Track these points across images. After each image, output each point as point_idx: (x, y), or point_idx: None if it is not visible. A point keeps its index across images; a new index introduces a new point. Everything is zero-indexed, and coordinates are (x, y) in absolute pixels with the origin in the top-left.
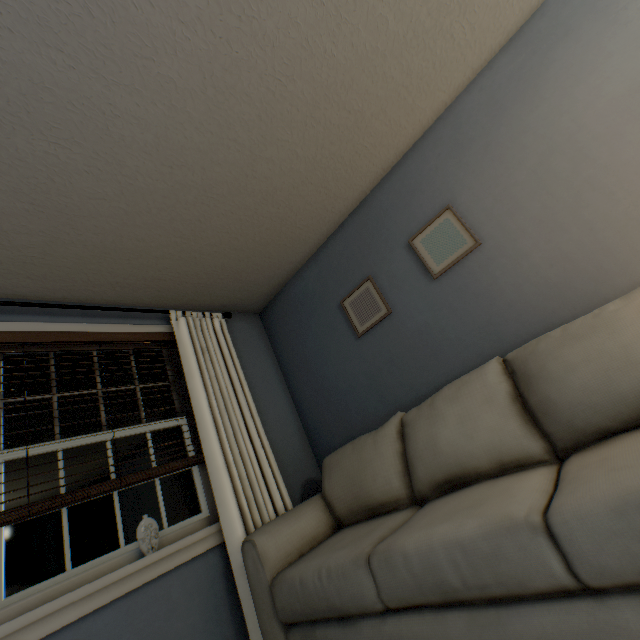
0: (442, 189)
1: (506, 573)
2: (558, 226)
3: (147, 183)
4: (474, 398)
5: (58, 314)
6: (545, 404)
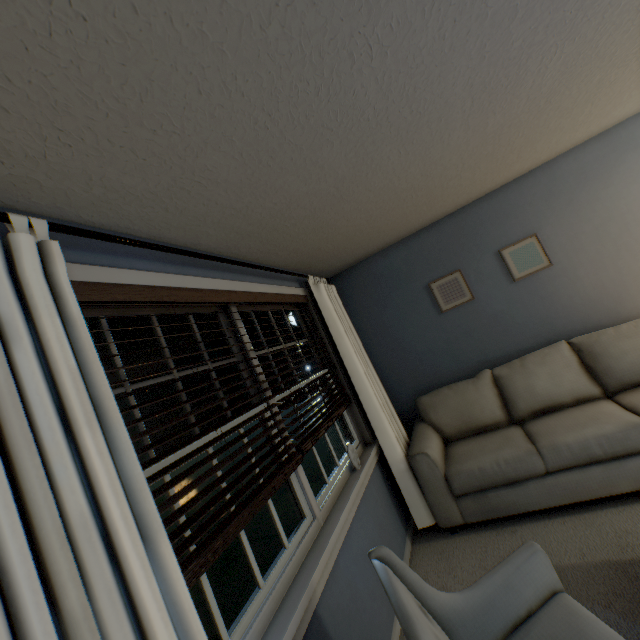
0: (532, 220)
1: (629, 445)
2: (602, 266)
3: (400, 183)
4: (557, 364)
5: (255, 274)
6: (606, 370)
